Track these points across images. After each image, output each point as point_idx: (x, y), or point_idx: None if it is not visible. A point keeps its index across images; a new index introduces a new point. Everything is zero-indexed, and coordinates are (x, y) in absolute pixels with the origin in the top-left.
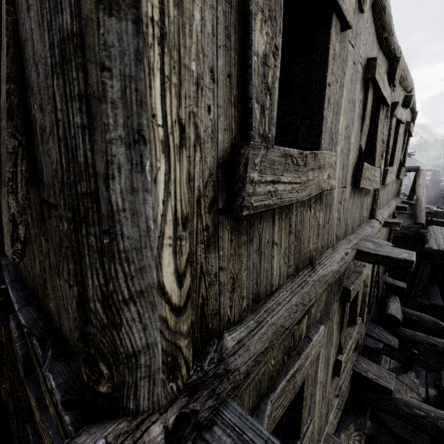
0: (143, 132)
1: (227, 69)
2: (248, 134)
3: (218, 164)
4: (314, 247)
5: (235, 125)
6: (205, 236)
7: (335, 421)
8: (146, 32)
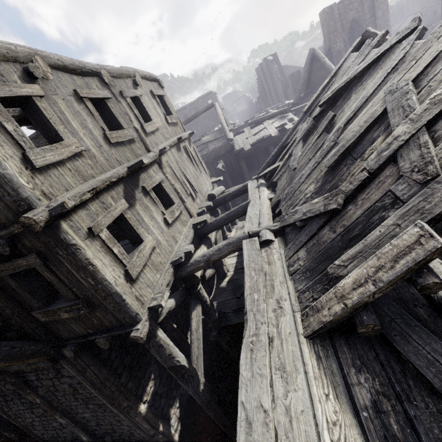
0: None
1: (6, 138)
2: (24, 149)
3: (21, 160)
4: (93, 173)
5: (19, 149)
6: (30, 176)
7: (185, 243)
8: None
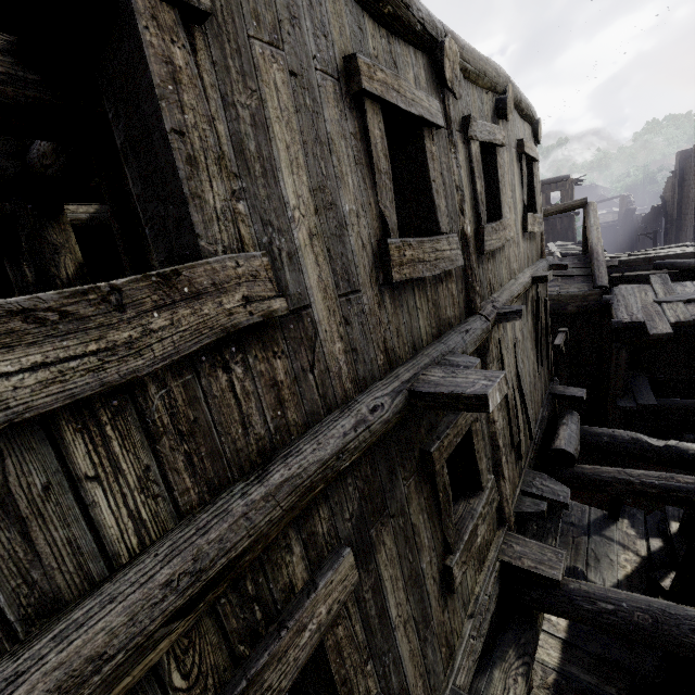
0: None
1: None
2: None
3: None
4: (275, 426)
5: None
6: None
7: (470, 660)
8: None
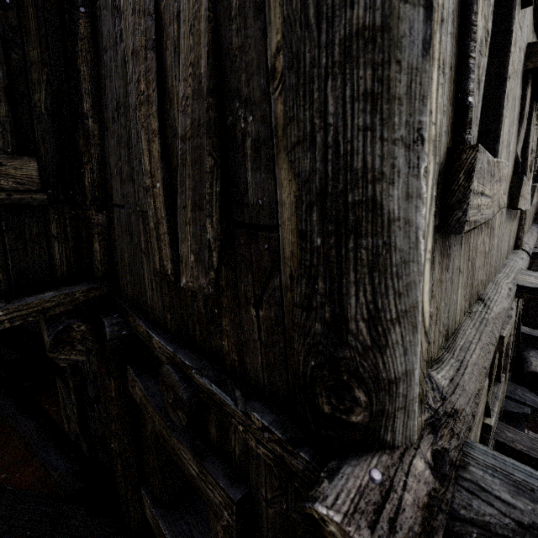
0: (425, 130)
1: (450, 60)
2: (464, 136)
3: (439, 173)
4: (481, 279)
5: (450, 127)
6: None
7: None
8: (434, 18)
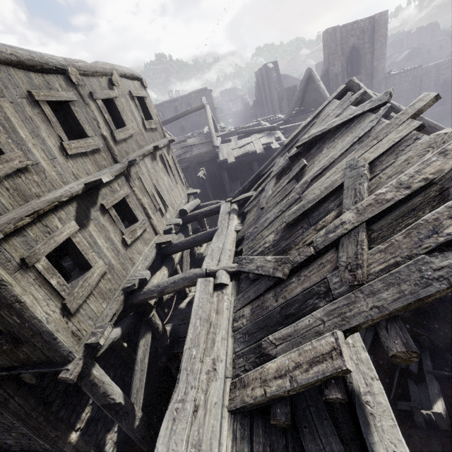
0: None
1: None
2: None
3: None
4: (39, 191)
5: None
6: None
7: (143, 266)
8: None
